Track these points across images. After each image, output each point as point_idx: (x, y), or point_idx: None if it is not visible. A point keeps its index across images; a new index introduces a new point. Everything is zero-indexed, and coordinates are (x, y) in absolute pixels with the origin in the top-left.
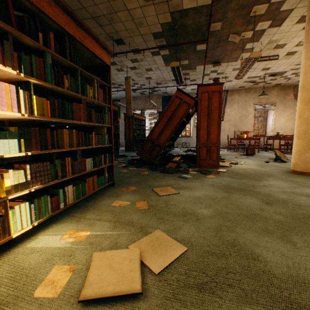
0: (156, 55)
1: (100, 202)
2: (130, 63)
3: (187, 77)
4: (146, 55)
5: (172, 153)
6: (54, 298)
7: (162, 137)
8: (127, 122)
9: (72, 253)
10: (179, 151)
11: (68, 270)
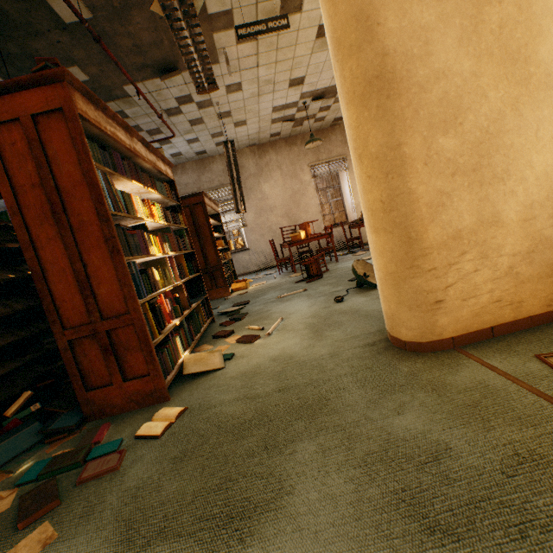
0: None
1: None
2: None
3: (129, 123)
4: None
5: None
6: None
7: None
8: None
9: None
10: None
11: None
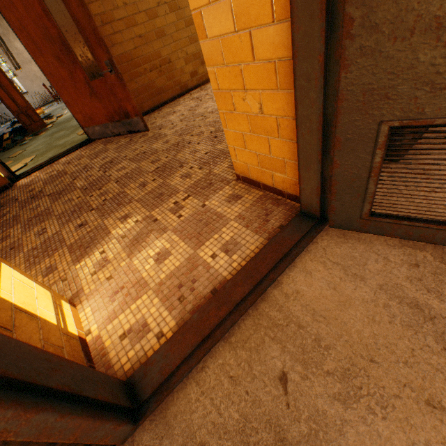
0: None
1: None
2: None
3: None
4: None
5: None
6: None
7: None
8: None
9: None
10: (3, 130)
11: None
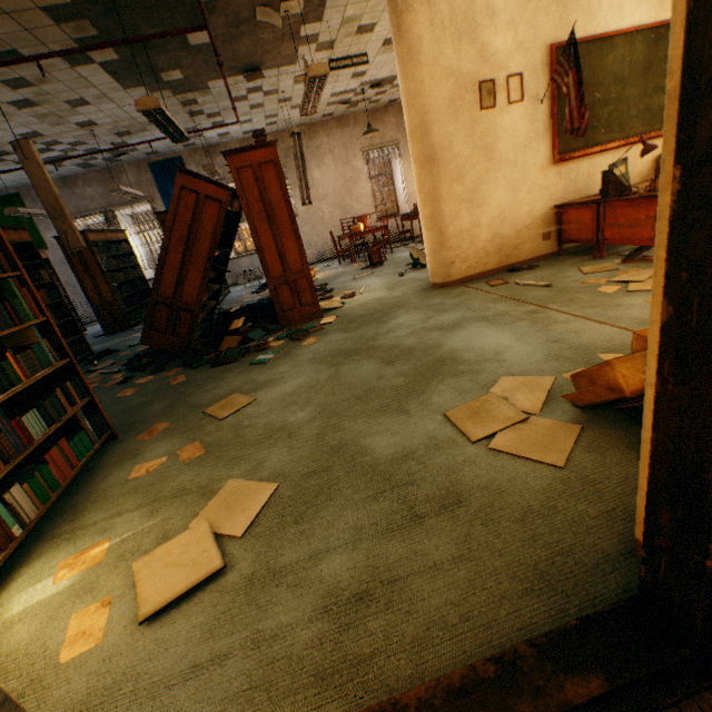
0: (82, 64)
1: (102, 484)
2: (4, 90)
3: (195, 109)
4: (49, 66)
5: (228, 305)
6: (99, 644)
7: (186, 288)
8: (77, 261)
9: (94, 585)
10: (244, 294)
11: (101, 607)
